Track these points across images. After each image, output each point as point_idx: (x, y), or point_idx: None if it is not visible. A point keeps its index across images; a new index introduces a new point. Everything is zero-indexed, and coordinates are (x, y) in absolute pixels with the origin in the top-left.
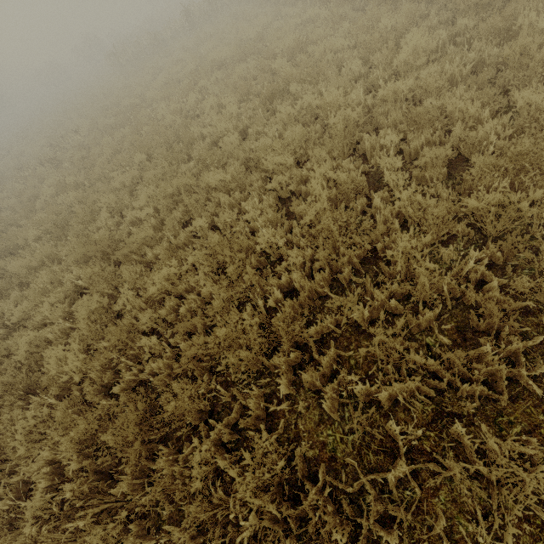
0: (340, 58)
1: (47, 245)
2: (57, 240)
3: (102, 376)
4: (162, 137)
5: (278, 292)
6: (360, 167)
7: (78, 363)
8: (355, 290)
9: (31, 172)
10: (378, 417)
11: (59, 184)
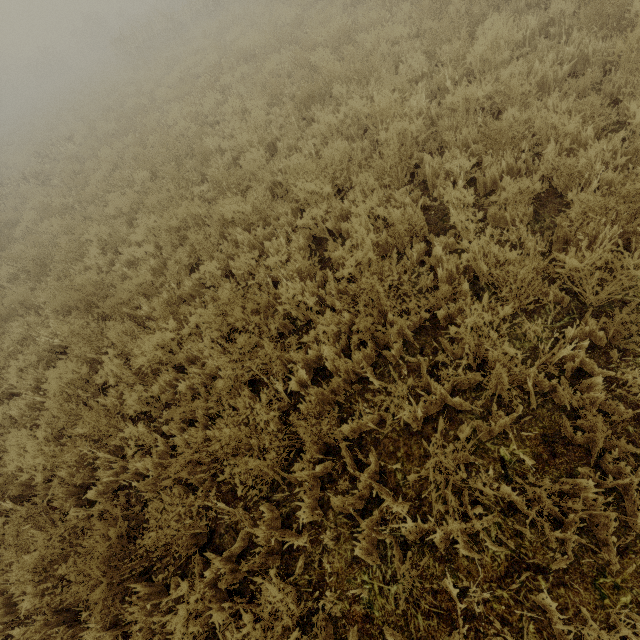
0: (398, 51)
1: (20, 288)
2: (36, 281)
3: (75, 474)
4: (171, 149)
5: (304, 373)
6: (419, 201)
7: (41, 459)
8: (406, 377)
9: (13, 189)
10: (432, 562)
11: (43, 206)
